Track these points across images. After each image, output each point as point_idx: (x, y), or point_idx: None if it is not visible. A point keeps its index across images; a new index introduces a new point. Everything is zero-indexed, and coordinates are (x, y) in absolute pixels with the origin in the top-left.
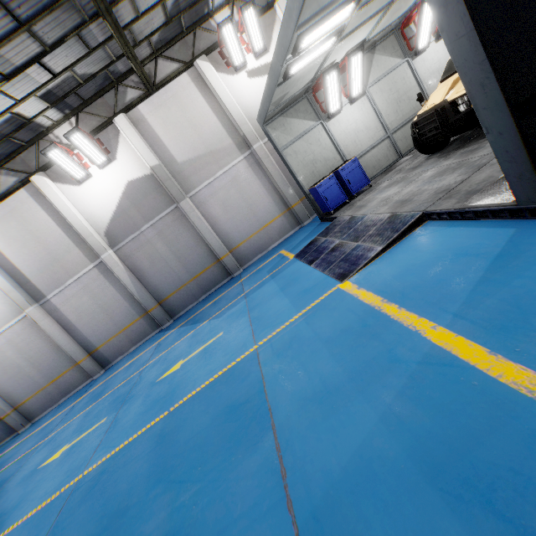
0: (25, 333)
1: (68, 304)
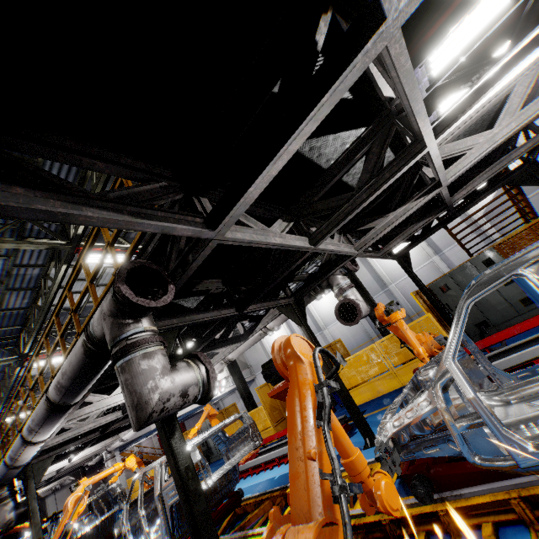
0: (428, 272)
1: (454, 255)
